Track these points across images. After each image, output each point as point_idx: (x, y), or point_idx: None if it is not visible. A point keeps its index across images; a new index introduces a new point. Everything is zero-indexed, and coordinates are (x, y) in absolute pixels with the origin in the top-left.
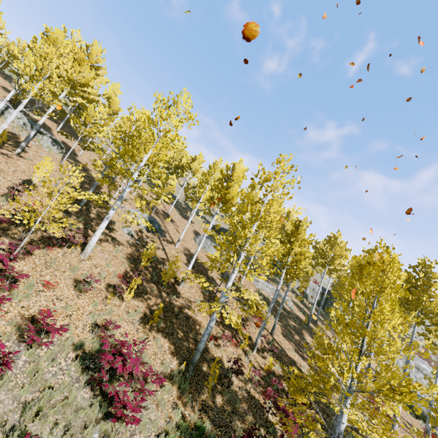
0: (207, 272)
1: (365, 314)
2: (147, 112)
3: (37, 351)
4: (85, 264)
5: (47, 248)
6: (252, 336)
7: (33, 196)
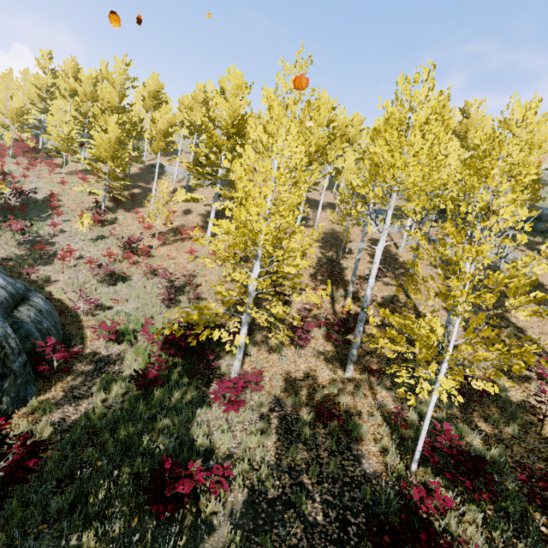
0: (344, 244)
1: (378, 193)
2: (241, 111)
3: (150, 281)
4: (205, 248)
5: (183, 242)
6: (361, 291)
7: (187, 217)
